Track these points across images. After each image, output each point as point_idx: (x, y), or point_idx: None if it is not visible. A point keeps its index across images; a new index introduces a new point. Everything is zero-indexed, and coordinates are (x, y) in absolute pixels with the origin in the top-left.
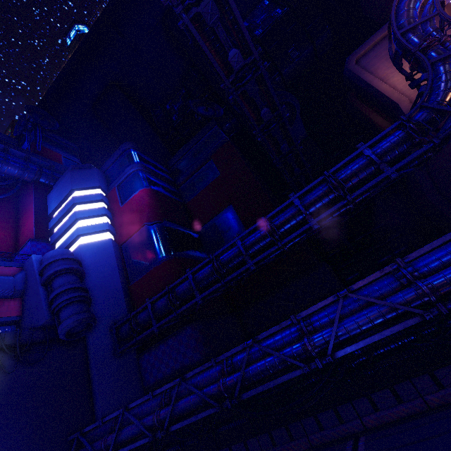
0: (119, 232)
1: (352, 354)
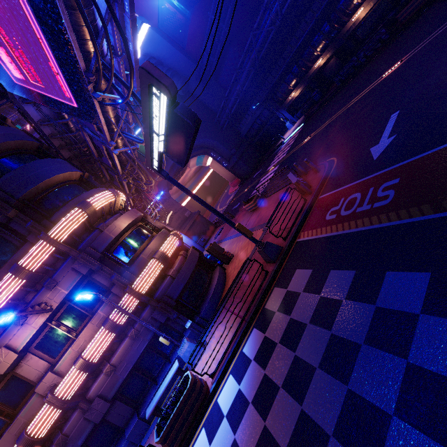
0: (148, 18)
1: (300, 2)
